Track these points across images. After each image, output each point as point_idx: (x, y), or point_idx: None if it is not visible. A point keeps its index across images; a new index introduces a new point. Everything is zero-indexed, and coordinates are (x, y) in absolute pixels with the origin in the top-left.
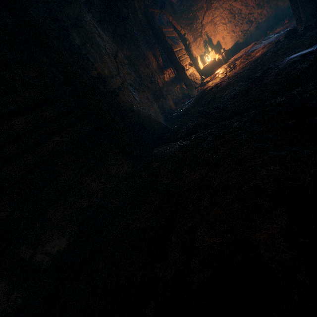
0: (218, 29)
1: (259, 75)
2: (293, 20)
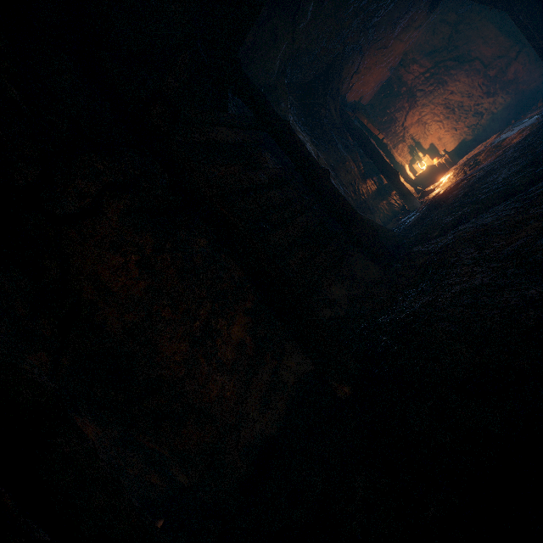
0: (430, 129)
1: None
2: None
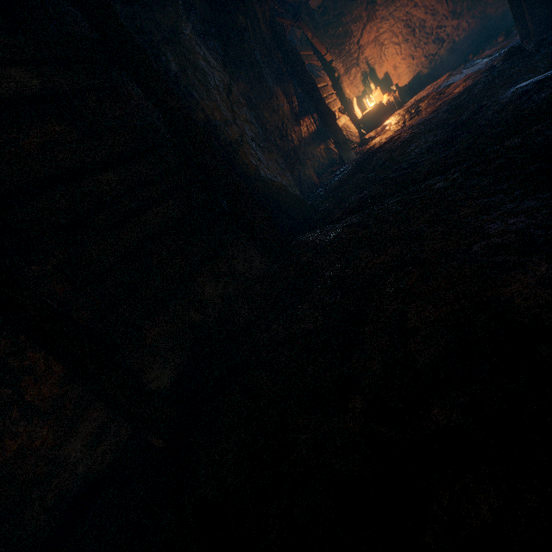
0: (387, 54)
1: (466, 118)
2: (512, 36)
